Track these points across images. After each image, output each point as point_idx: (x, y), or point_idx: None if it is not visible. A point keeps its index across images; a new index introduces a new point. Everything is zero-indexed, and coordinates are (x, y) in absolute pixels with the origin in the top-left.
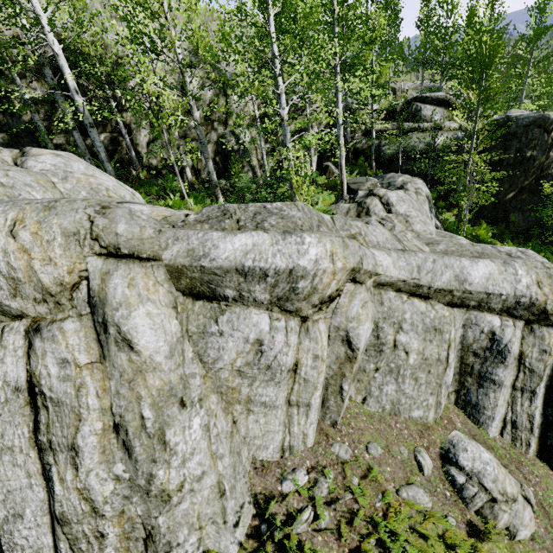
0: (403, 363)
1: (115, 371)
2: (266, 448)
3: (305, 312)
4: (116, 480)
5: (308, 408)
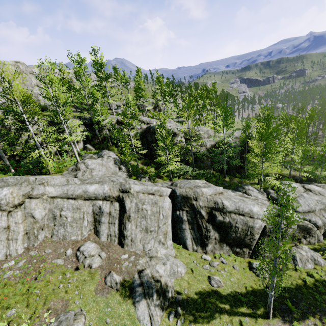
0: (65, 221)
1: None
2: None
3: (9, 209)
4: None
5: (17, 240)
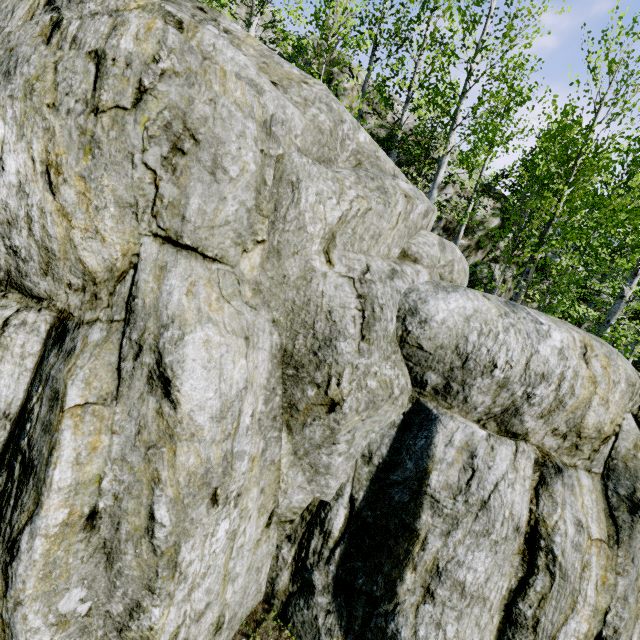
0: None
1: (632, 569)
2: None
3: None
4: None
5: None
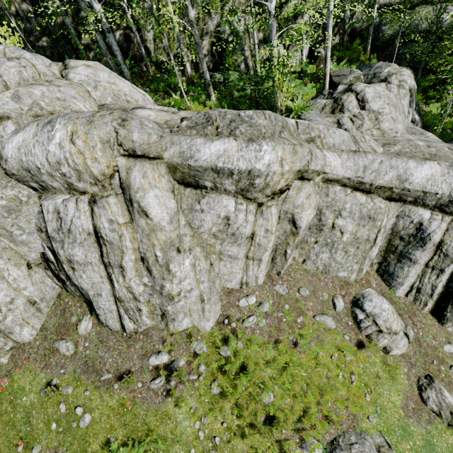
0: (337, 239)
1: (139, 229)
2: (231, 281)
3: (260, 200)
4: (144, 285)
5: (259, 262)
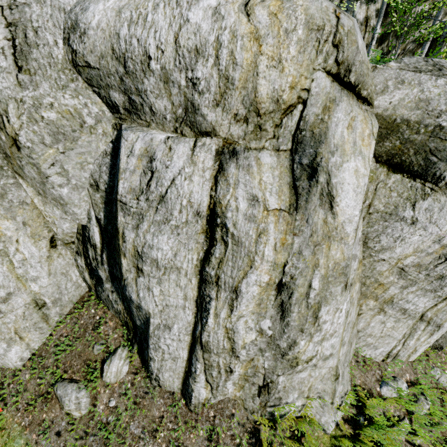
0: None
1: (306, 228)
2: (375, 348)
3: None
4: (259, 333)
5: (436, 328)
